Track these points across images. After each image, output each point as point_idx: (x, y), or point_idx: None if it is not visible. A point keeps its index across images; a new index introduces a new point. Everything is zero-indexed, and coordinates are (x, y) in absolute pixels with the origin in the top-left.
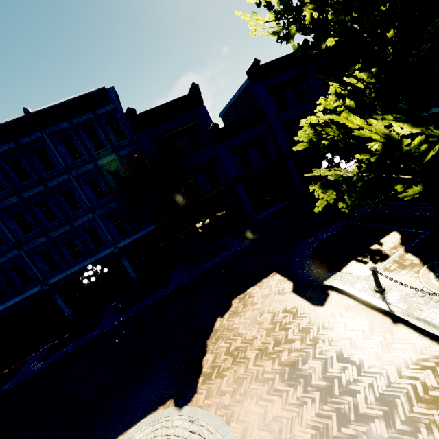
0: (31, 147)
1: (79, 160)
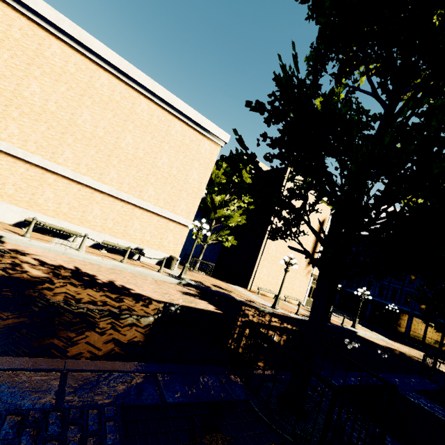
0: None
1: None
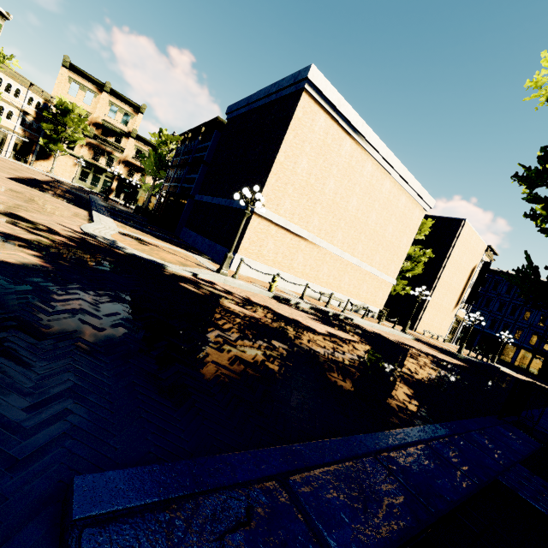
0: None
1: None
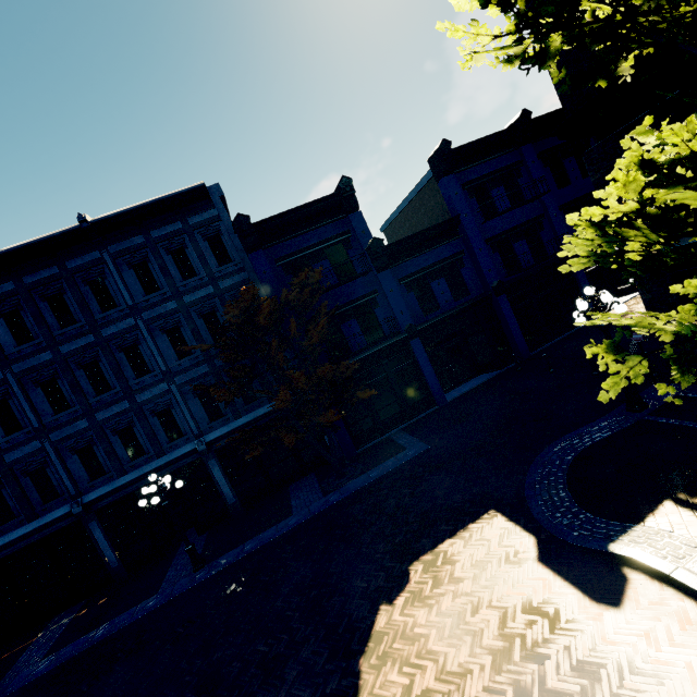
0: (84, 274)
1: (155, 295)
